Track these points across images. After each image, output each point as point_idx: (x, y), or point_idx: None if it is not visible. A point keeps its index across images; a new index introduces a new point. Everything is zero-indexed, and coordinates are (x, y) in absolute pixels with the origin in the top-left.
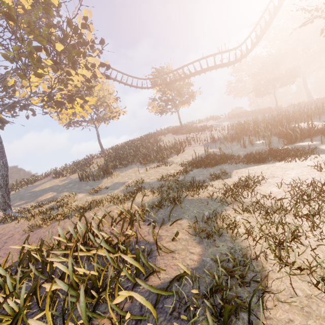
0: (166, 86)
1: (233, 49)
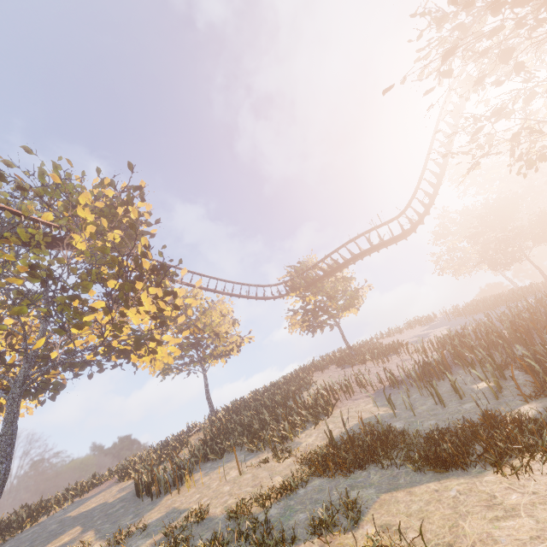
0: (307, 288)
1: (392, 219)
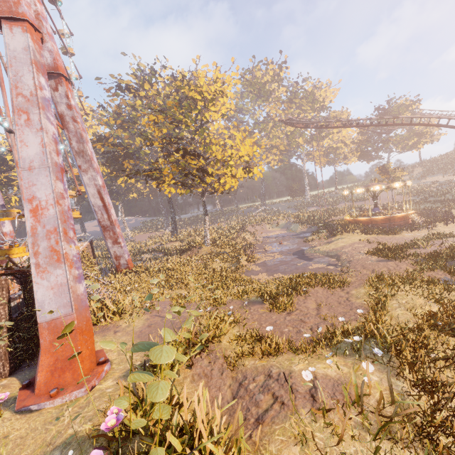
0: None
1: None
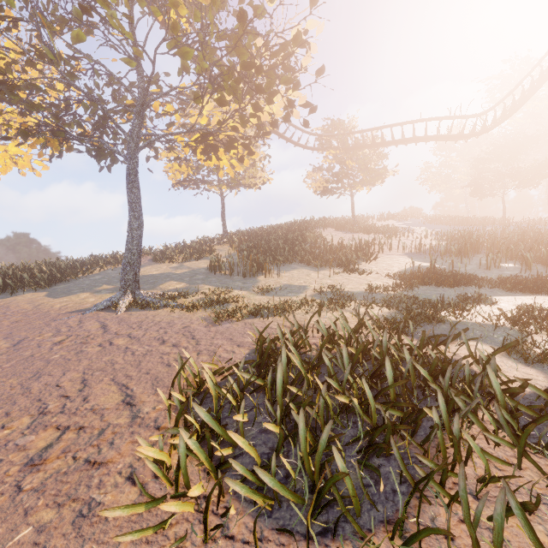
0: (346, 151)
1: (473, 115)
